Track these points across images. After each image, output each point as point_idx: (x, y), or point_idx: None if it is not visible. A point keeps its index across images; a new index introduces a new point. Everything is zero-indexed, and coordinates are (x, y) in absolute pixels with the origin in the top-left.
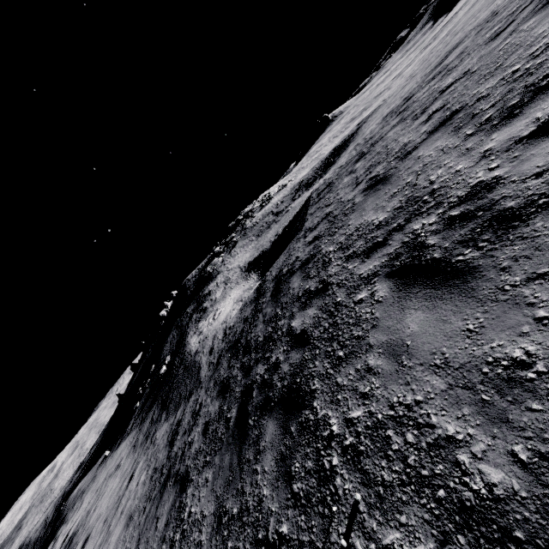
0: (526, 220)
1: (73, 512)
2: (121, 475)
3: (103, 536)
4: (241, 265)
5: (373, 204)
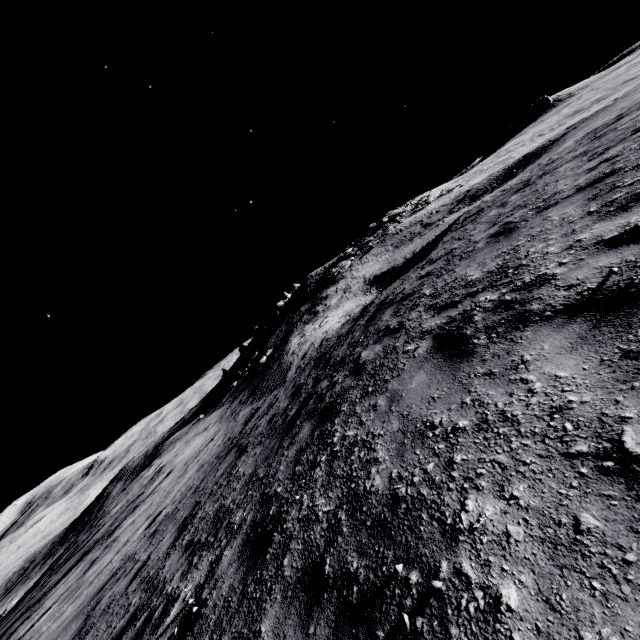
0: (527, 326)
1: (166, 452)
2: (206, 436)
3: (181, 472)
4: (366, 276)
5: (483, 257)
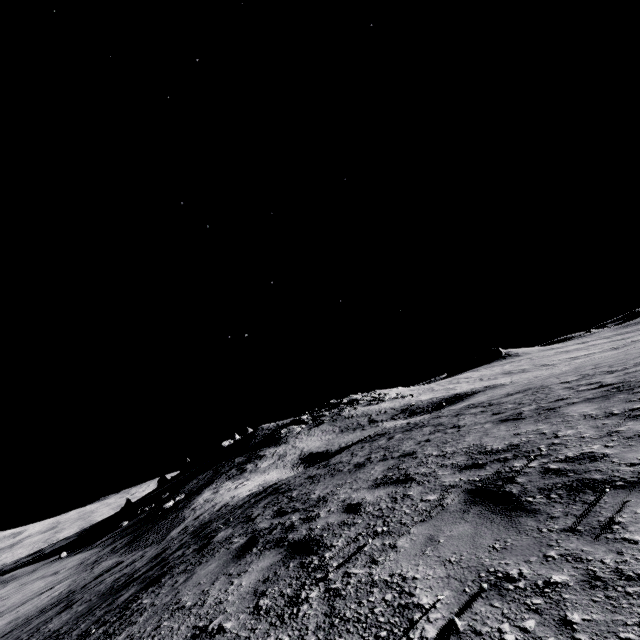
0: (274, 547)
1: None
2: (49, 581)
3: None
4: (304, 449)
5: (334, 481)
